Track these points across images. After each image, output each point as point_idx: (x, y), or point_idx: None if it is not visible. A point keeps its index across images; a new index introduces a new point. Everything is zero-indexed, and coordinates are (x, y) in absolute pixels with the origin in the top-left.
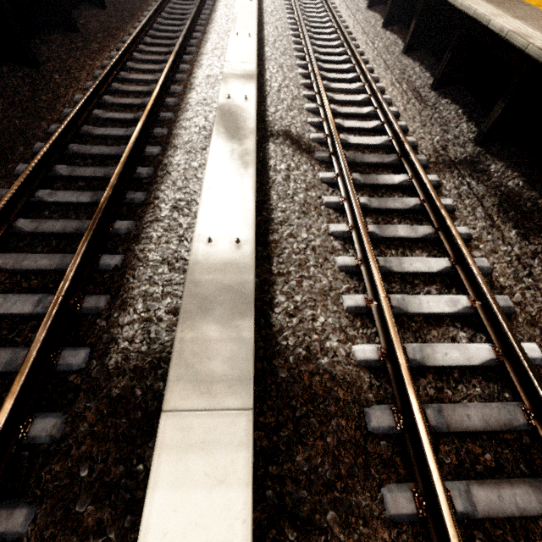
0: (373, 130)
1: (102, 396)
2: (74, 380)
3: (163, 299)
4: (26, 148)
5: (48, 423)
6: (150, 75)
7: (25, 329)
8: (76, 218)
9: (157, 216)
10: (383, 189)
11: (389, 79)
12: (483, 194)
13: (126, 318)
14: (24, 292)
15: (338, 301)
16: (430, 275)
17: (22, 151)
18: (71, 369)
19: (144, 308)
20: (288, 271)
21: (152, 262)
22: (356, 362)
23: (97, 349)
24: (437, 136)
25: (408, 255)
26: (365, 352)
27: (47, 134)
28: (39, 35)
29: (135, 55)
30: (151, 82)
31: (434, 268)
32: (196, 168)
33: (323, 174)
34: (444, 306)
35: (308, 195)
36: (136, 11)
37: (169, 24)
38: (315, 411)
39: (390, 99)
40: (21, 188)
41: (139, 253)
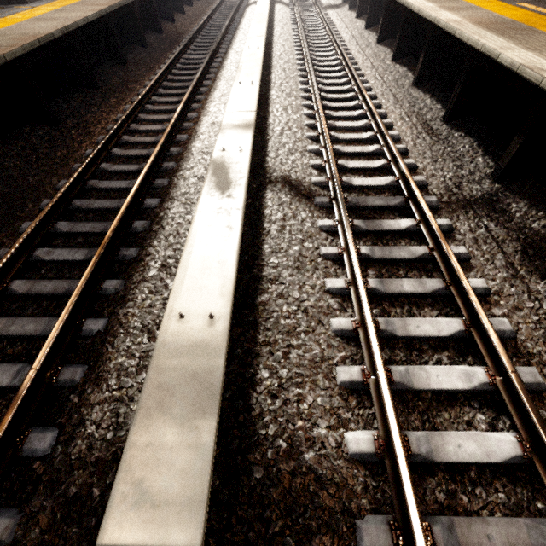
0: (379, 170)
1: (59, 494)
2: (37, 468)
3: (137, 374)
4: (35, 205)
5: (1, 524)
6: (159, 125)
7: (1, 404)
8: (70, 277)
9: (144, 275)
10: (388, 235)
11: (398, 113)
12: (503, 238)
13: (98, 396)
14: (8, 360)
15: (330, 374)
16: (441, 339)
17: (31, 208)
18: (36, 455)
19: (117, 385)
20: (274, 339)
21: (132, 329)
22: (348, 454)
23: (65, 432)
24: (450, 173)
25: (415, 313)
26: (359, 443)
27: (55, 189)
28: (62, 95)
29: (147, 107)
30: (159, 132)
31: (445, 332)
32: (190, 221)
33: (322, 222)
34: (456, 380)
35: (304, 246)
36: (154, 64)
37: (183, 74)
38: (293, 526)
39: (398, 135)
40: (21, 248)
41: (122, 317)
